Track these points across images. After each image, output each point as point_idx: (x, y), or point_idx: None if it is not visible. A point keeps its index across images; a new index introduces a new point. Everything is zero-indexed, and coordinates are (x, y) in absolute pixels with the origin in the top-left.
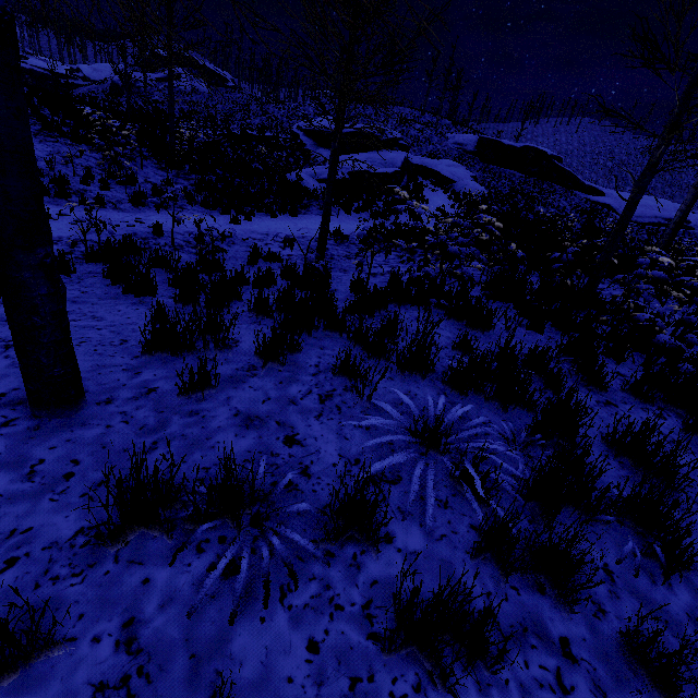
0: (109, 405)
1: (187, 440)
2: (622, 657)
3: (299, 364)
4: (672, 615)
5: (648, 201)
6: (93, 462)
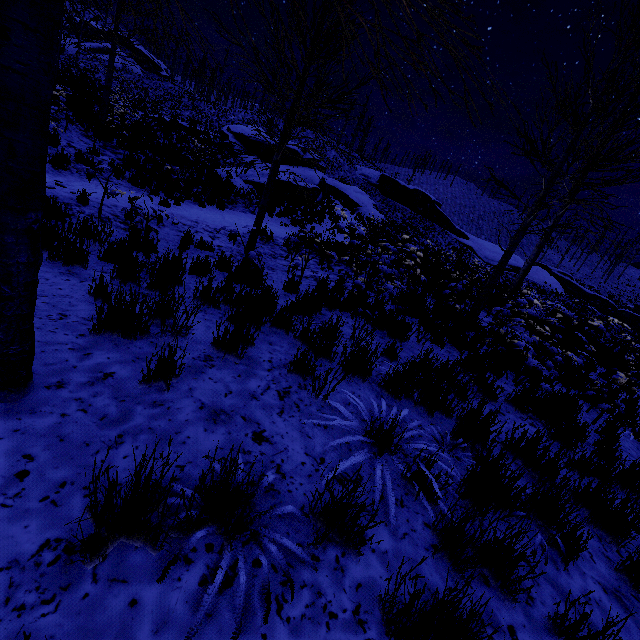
0: (61, 389)
1: (155, 433)
2: (551, 639)
3: (253, 358)
4: (574, 597)
5: (497, 249)
6: (50, 458)
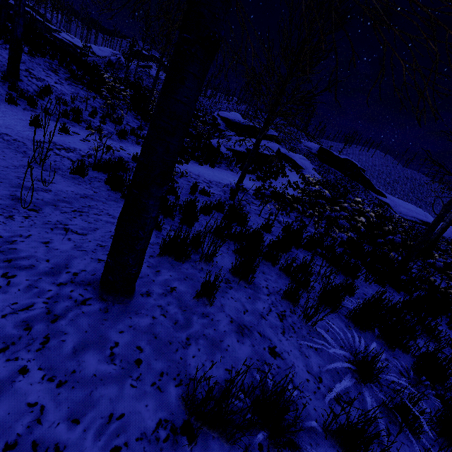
0: (149, 297)
1: (207, 339)
2: None
3: (255, 284)
4: None
5: (410, 207)
6: (152, 351)
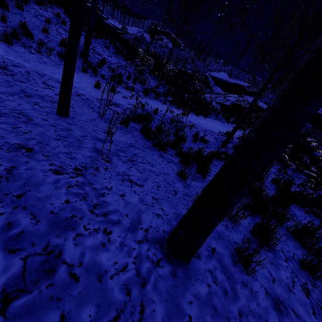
0: (200, 260)
1: (255, 317)
2: None
3: (272, 246)
4: None
5: None
6: None
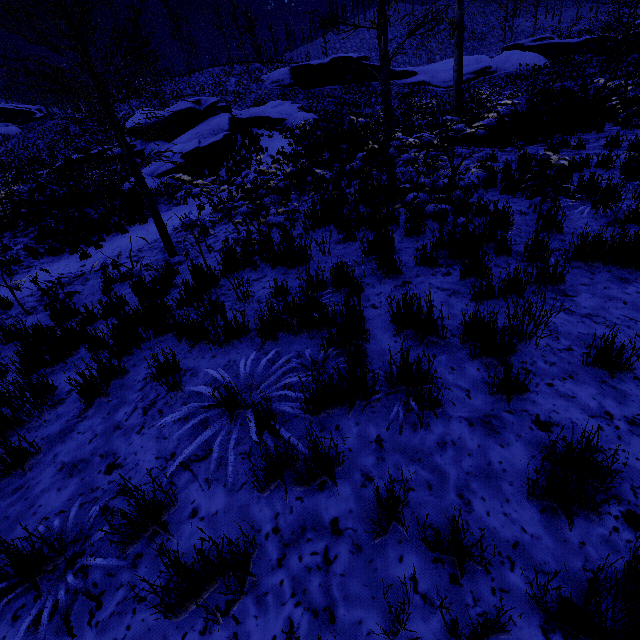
0: None
1: (9, 520)
2: (379, 509)
3: (128, 386)
4: (425, 451)
5: (452, 63)
6: None
